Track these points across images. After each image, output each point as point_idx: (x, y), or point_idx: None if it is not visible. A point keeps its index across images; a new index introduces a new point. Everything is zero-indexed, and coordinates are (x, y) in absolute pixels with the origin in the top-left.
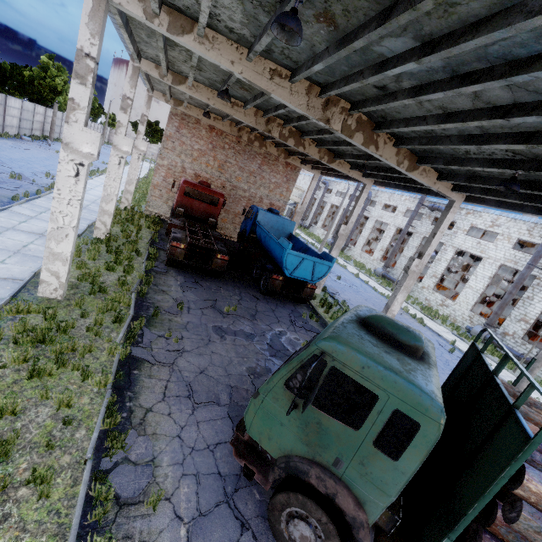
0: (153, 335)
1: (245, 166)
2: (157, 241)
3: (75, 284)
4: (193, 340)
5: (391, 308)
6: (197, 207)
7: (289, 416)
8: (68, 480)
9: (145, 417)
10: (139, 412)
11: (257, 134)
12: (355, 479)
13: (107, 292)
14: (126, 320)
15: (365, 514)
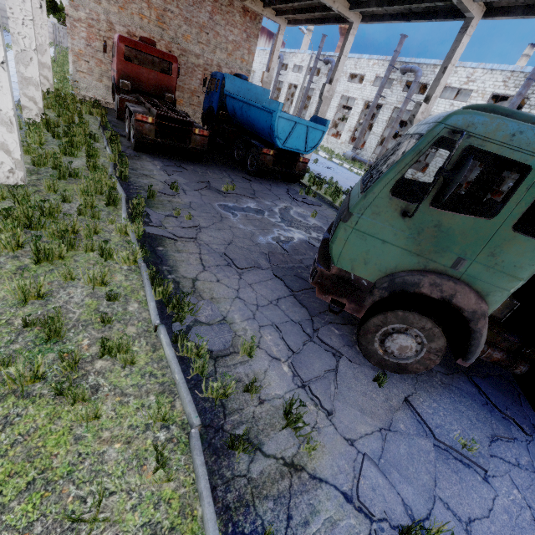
0: (160, 215)
1: (191, 16)
2: (110, 128)
3: (33, 169)
4: (205, 217)
5: None
6: (146, 77)
7: (395, 229)
8: (145, 347)
9: (194, 285)
10: (186, 283)
11: None
12: (479, 274)
13: (80, 176)
14: (120, 203)
15: (486, 305)
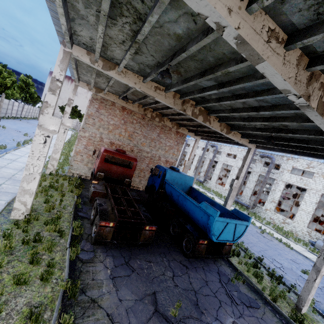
0: None
1: (148, 135)
2: (80, 207)
3: None
4: None
5: (321, 270)
6: (115, 170)
7: None
8: None
9: None
10: None
11: (158, 112)
12: None
13: None
14: None
15: None
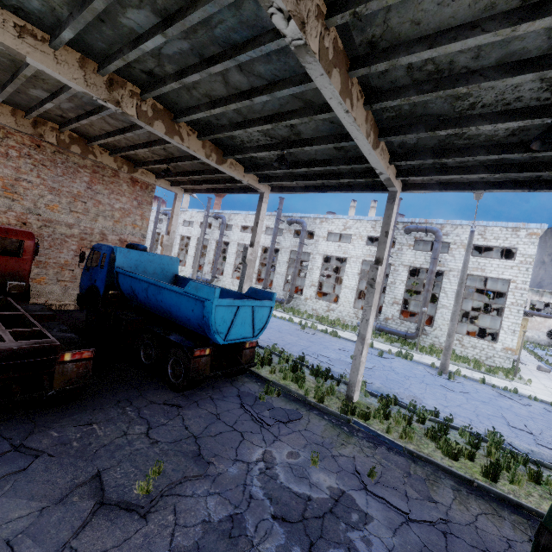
0: None
1: (60, 186)
2: None
3: None
4: None
5: (366, 337)
6: None
7: None
8: None
9: None
10: None
11: (74, 133)
12: None
13: None
14: None
15: None
